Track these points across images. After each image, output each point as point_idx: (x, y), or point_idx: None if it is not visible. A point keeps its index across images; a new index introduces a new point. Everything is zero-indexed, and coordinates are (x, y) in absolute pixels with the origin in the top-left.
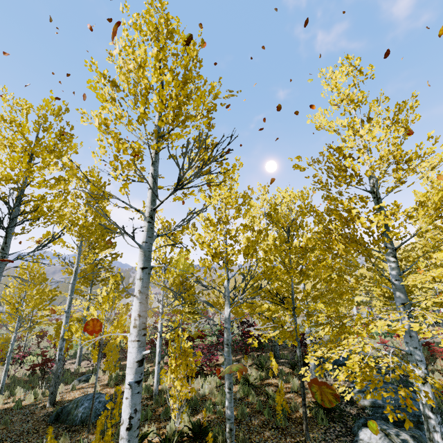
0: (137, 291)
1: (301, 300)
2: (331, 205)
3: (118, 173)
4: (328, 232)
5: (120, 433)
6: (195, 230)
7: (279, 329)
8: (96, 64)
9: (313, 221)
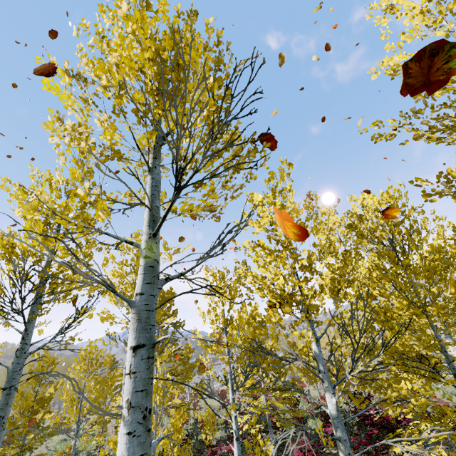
0: (124, 404)
1: None
2: None
3: (87, 187)
4: None
5: None
6: (246, 269)
7: (452, 435)
8: (55, 61)
9: None
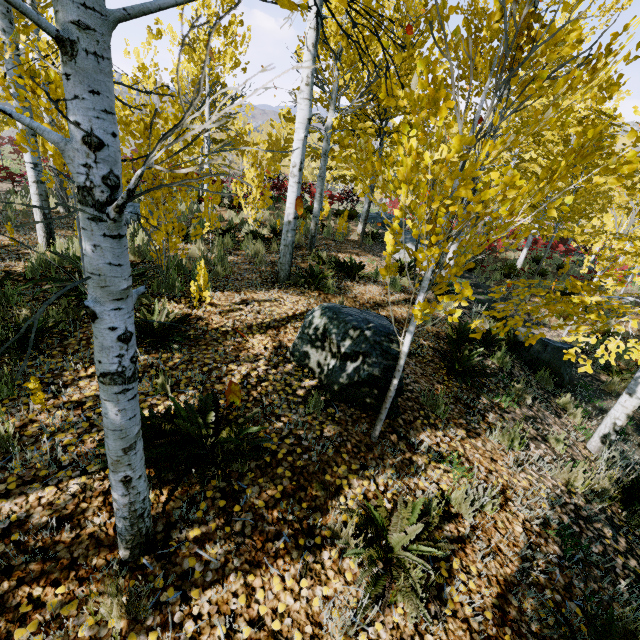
0: (310, 44)
1: (397, 129)
2: (479, 7)
3: None
4: (473, 42)
5: (291, 174)
6: None
7: None
8: None
9: (465, 21)
